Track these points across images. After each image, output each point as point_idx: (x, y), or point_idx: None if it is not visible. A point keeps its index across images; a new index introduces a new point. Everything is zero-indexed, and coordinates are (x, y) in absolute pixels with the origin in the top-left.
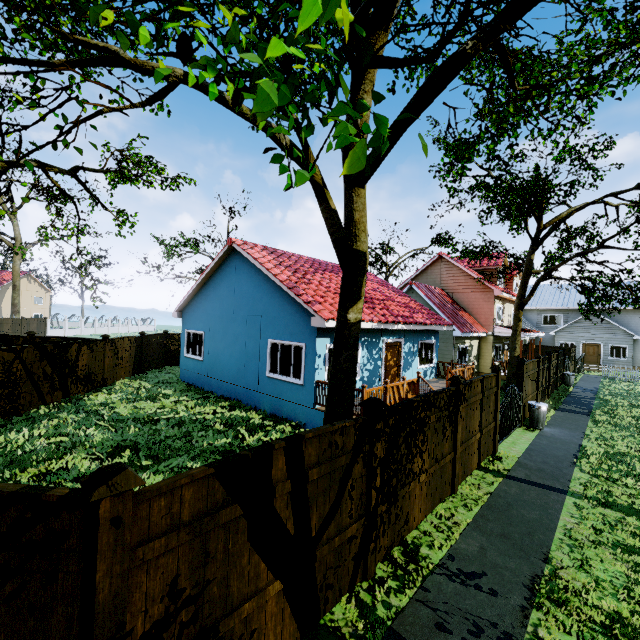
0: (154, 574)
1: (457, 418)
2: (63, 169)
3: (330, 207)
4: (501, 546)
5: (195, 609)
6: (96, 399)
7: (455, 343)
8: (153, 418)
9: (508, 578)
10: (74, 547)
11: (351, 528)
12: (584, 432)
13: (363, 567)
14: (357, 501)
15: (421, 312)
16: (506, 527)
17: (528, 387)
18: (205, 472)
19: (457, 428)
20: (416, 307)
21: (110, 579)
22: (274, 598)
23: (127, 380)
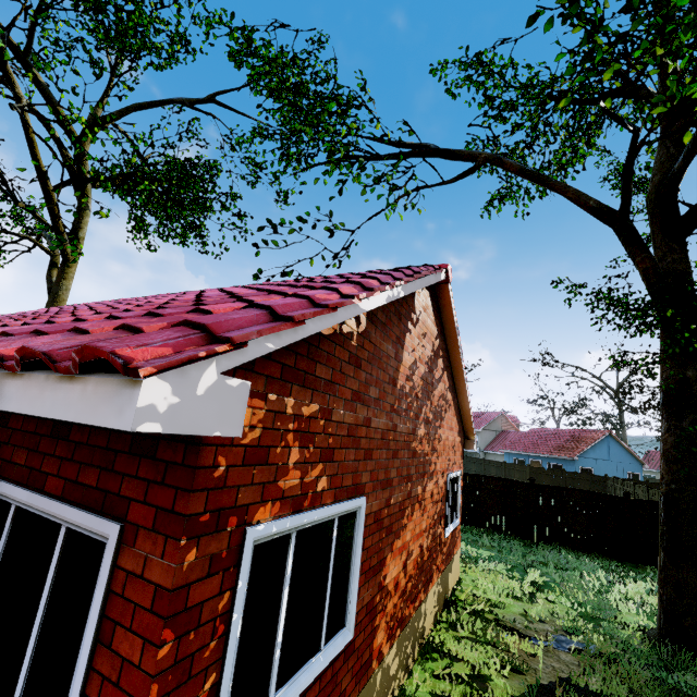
0: None
1: None
2: None
3: None
4: None
5: None
6: None
7: None
8: None
9: None
10: None
11: None
12: None
13: None
14: None
15: None
16: None
17: None
18: None
19: None
20: None
21: None
22: None
23: None
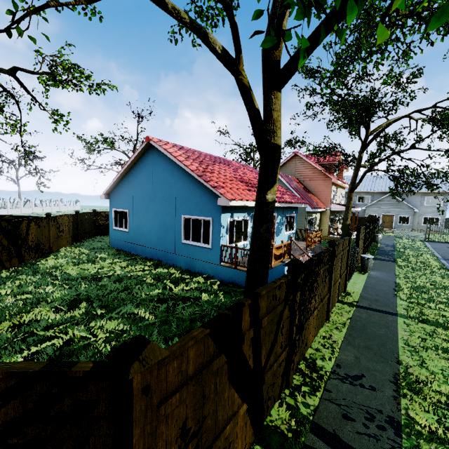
0: (171, 423)
1: (332, 269)
2: (3, 68)
3: (255, 107)
4: (368, 355)
5: (197, 440)
6: (47, 263)
7: (307, 216)
8: (97, 276)
9: (379, 377)
10: (103, 414)
11: (282, 355)
12: (395, 273)
13: (286, 380)
14: (284, 335)
15: (287, 194)
16: (367, 341)
17: (360, 245)
18: (204, 333)
19: (332, 276)
20: (283, 191)
21: (143, 439)
22: (241, 416)
23: (68, 248)
